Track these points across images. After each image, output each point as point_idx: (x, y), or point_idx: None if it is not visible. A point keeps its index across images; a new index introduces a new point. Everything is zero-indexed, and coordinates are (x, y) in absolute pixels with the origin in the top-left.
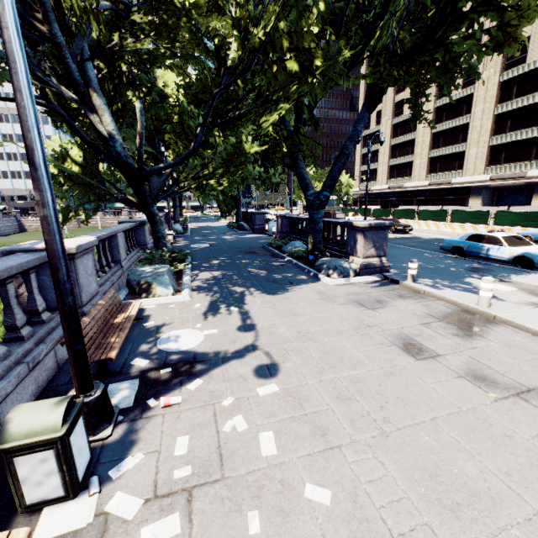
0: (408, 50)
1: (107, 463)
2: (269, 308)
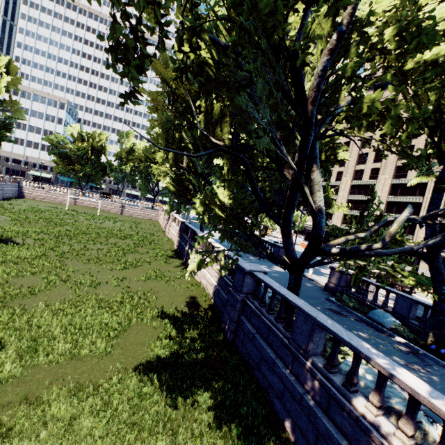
0: None
1: None
2: None
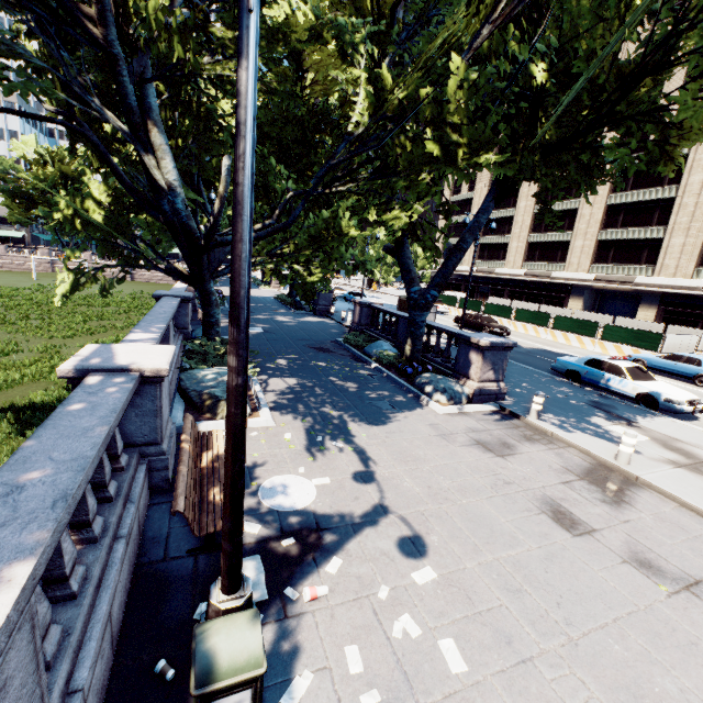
0: (552, 141)
1: (271, 687)
2: (380, 446)
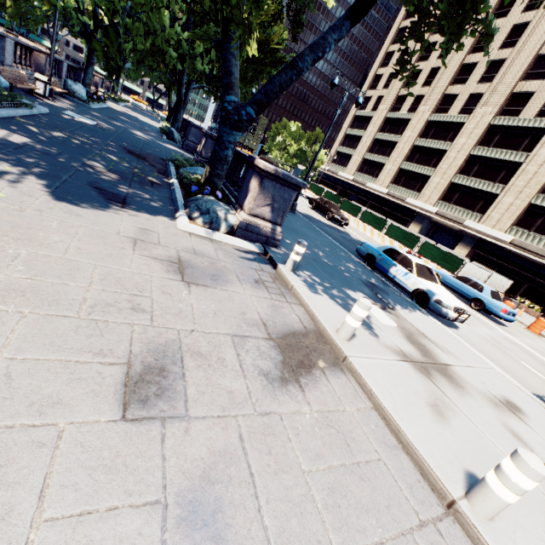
0: None
1: None
2: None
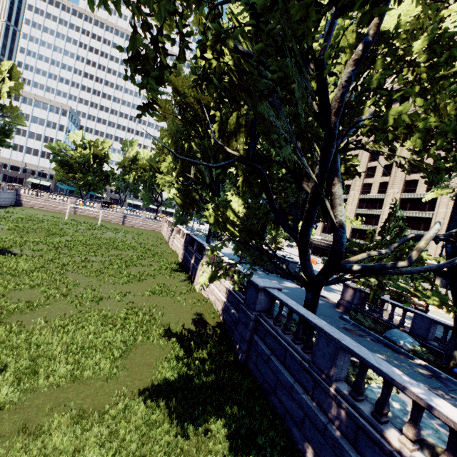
0: None
1: None
2: None
